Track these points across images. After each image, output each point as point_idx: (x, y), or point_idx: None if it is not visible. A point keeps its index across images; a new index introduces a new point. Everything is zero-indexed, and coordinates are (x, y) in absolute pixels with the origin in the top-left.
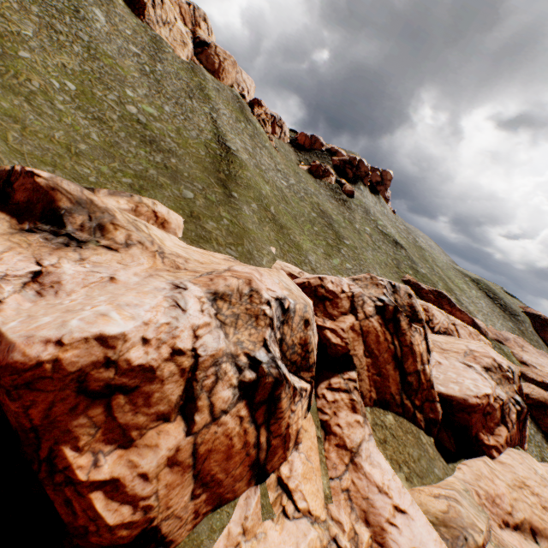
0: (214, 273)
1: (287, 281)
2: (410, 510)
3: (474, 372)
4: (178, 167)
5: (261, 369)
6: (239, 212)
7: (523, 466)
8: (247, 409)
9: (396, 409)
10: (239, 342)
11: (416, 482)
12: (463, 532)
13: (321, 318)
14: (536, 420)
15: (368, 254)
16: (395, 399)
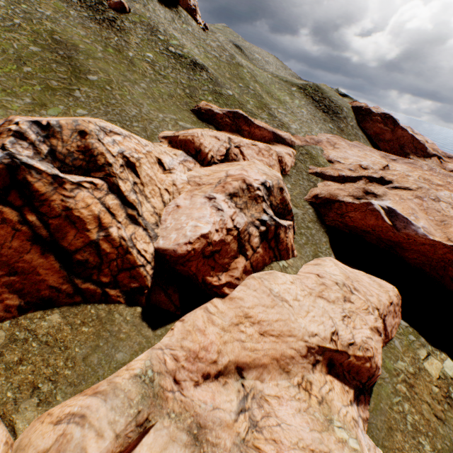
0: None
1: None
2: None
3: (209, 207)
4: None
5: None
6: None
7: (258, 292)
8: None
9: (71, 300)
10: None
11: (62, 397)
12: None
13: None
14: (323, 217)
15: (135, 89)
16: (63, 290)
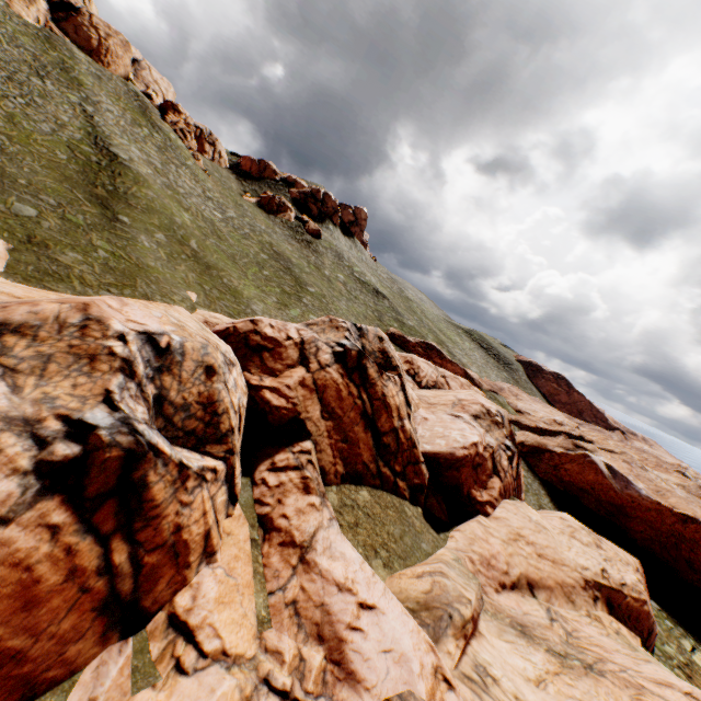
0: (21, 301)
1: (182, 317)
2: (381, 603)
3: (462, 422)
4: (6, 169)
5: (95, 438)
6: (131, 243)
7: (518, 516)
8: (68, 511)
9: (373, 482)
10: (47, 398)
11: (398, 566)
12: (448, 609)
13: (257, 376)
14: (533, 468)
15: (341, 305)
16: (370, 469)
